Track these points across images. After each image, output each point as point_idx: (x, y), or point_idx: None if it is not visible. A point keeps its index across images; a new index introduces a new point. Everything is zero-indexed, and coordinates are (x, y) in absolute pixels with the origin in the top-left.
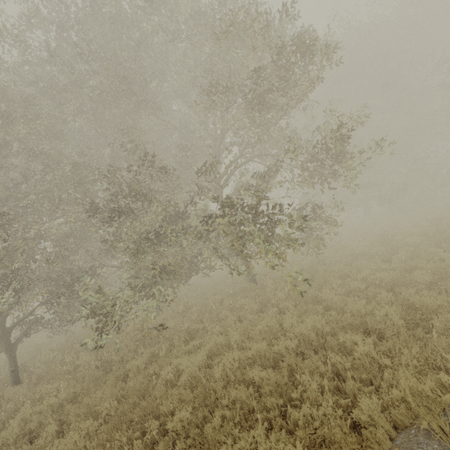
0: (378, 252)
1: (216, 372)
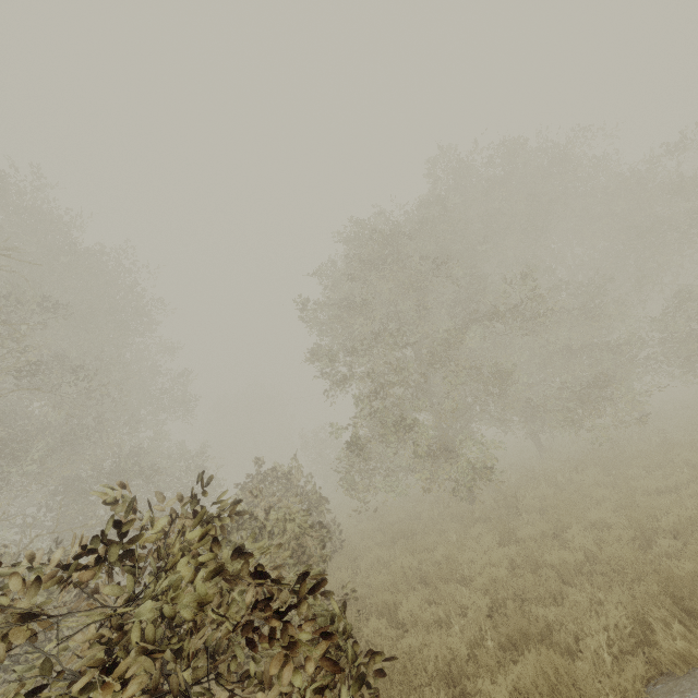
0: None
1: None
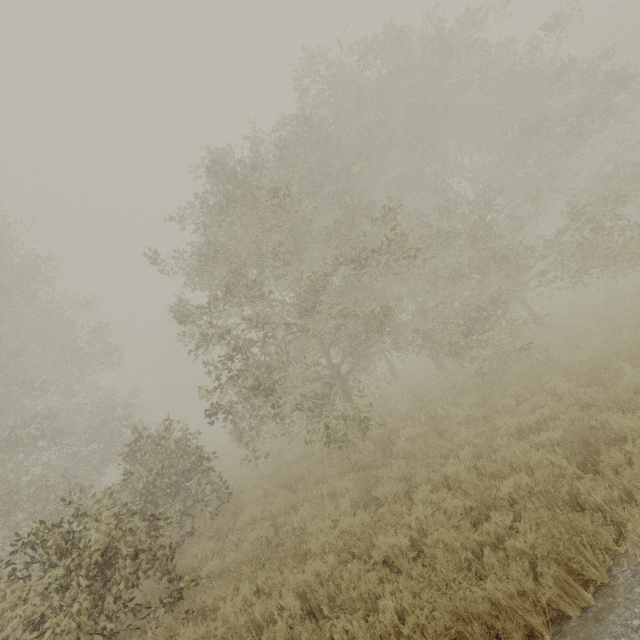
0: None
1: (637, 339)
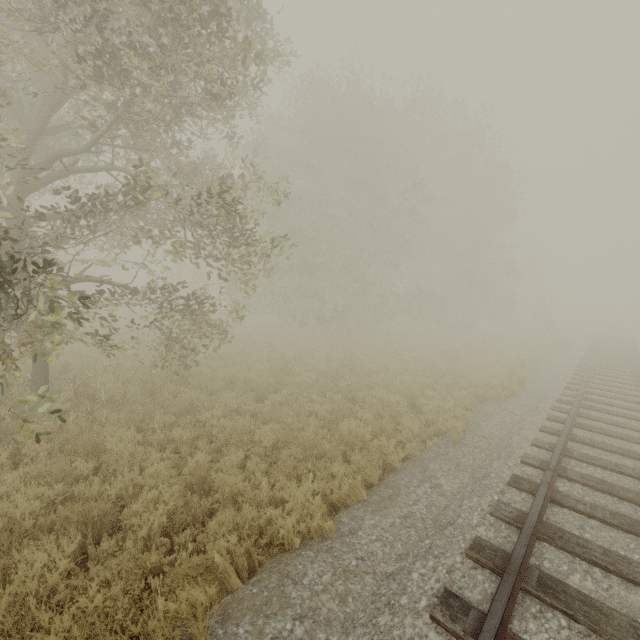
0: (261, 384)
1: None
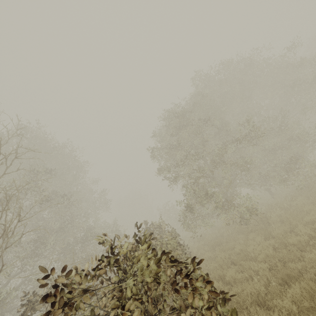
0: None
1: None
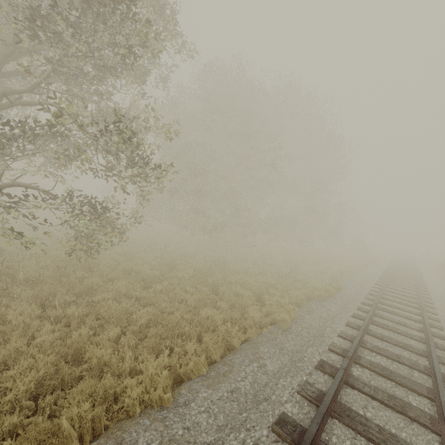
0: (150, 276)
1: None
